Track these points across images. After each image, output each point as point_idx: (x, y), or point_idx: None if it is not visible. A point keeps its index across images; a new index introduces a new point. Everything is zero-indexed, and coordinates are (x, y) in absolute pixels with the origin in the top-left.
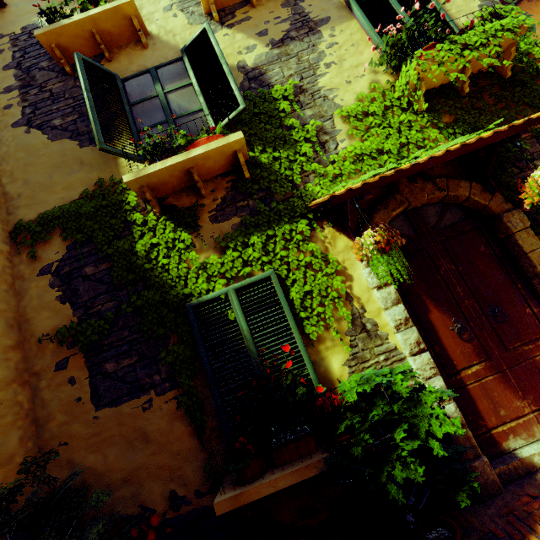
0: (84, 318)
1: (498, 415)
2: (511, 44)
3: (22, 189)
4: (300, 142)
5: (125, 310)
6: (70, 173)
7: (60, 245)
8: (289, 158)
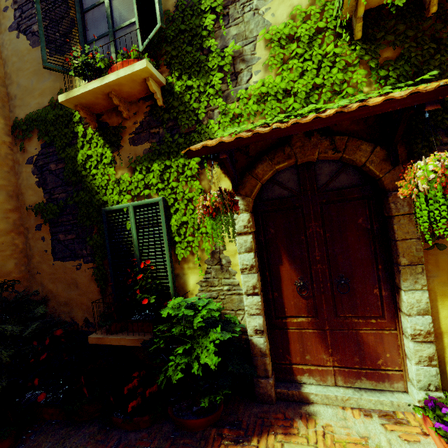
0: (49, 201)
1: (303, 357)
2: None
3: (16, 91)
4: (215, 69)
5: (69, 202)
6: (43, 81)
7: (37, 143)
8: (200, 88)
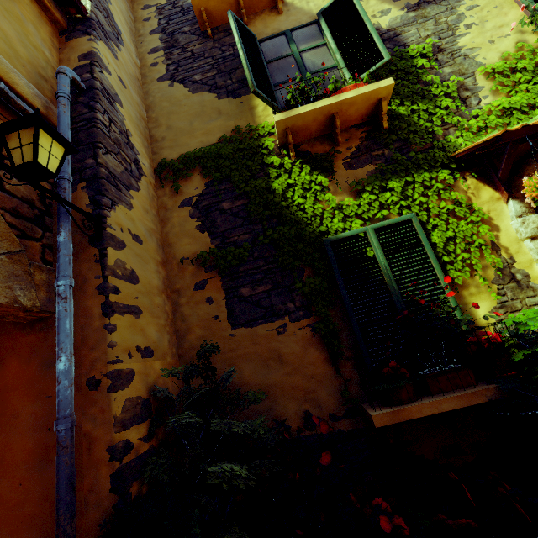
0: (221, 246)
1: None
2: None
3: (165, 133)
4: (440, 97)
5: (262, 241)
6: (209, 121)
7: (199, 181)
8: (429, 111)
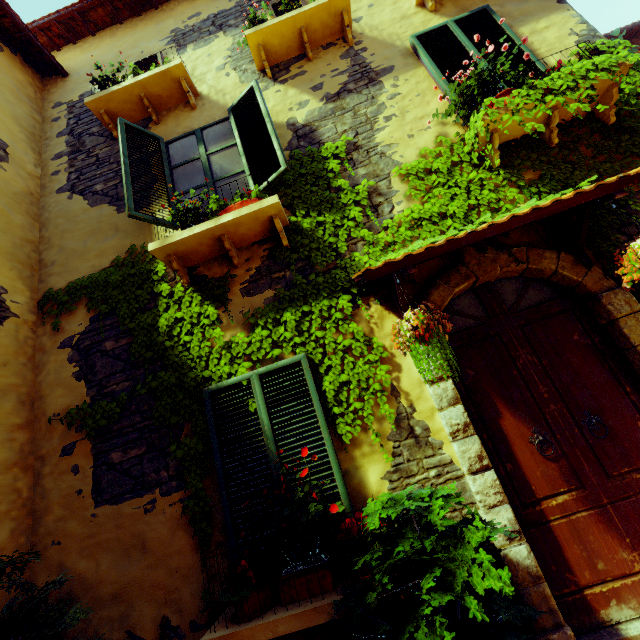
0: (97, 398)
1: (594, 569)
2: (612, 84)
3: (56, 256)
4: (349, 205)
5: (139, 391)
6: (104, 240)
7: (84, 316)
8: (335, 223)
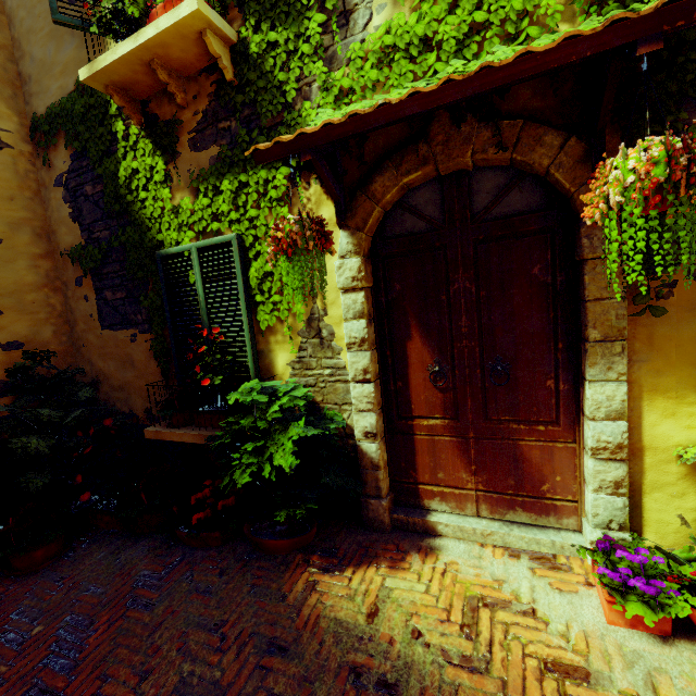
0: (89, 242)
1: (434, 475)
2: None
3: (31, 69)
4: (313, 8)
5: (113, 243)
6: (64, 49)
7: (66, 152)
8: (288, 45)
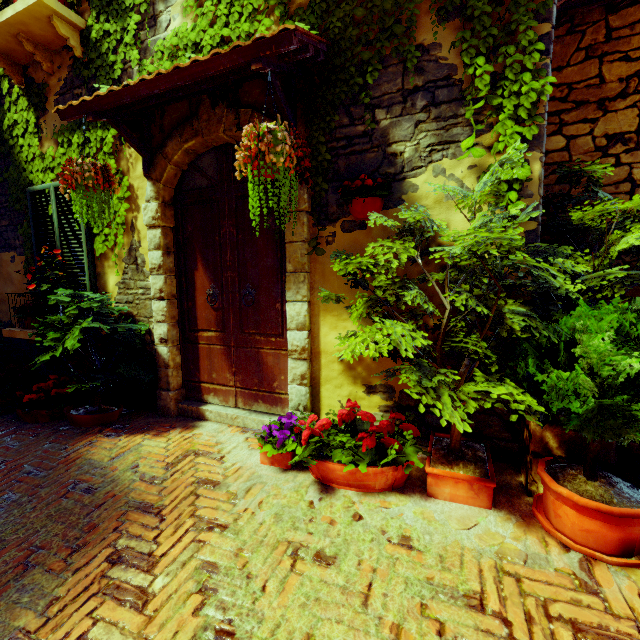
0: None
1: (210, 376)
2: None
3: None
4: (133, 10)
5: None
6: None
7: None
8: (117, 36)
